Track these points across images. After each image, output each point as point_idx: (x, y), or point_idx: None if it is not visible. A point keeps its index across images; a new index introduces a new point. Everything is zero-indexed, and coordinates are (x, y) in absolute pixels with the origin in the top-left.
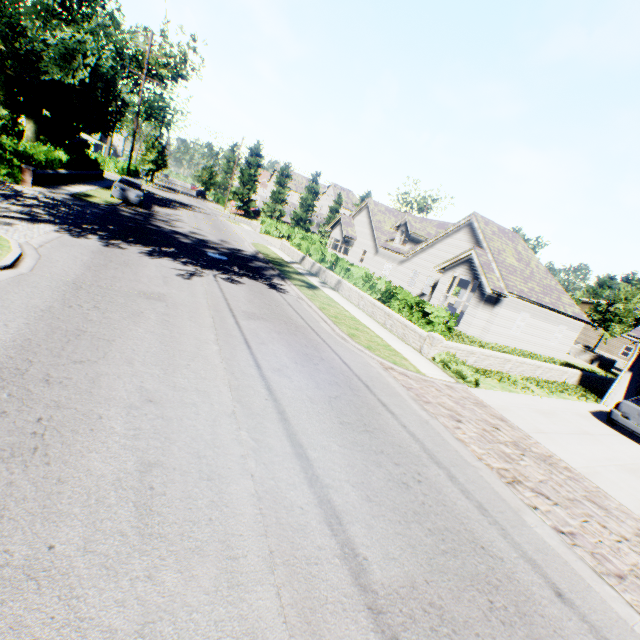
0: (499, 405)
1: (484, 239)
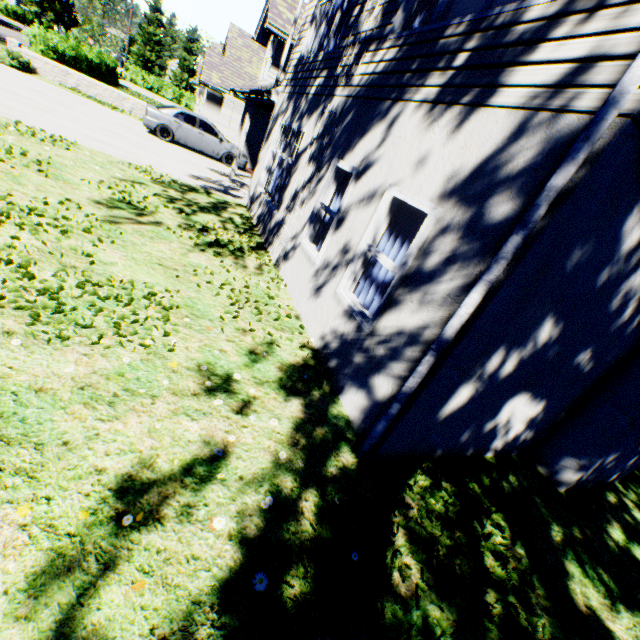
0: (2, 67)
1: (227, 46)
